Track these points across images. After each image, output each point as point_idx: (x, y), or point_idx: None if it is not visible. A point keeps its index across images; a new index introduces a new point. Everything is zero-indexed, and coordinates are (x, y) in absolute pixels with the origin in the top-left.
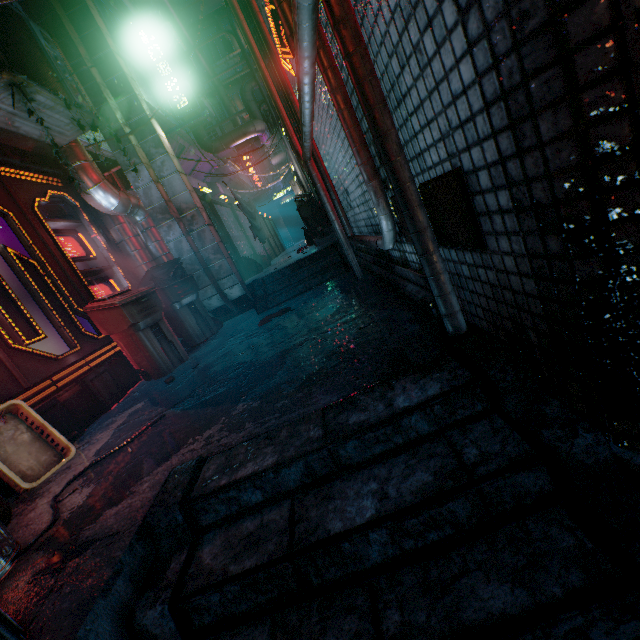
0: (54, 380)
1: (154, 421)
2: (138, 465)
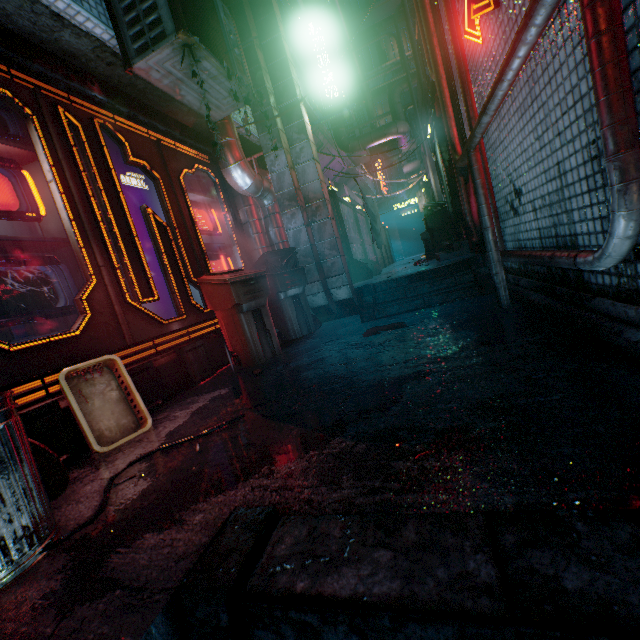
0: (155, 343)
1: (231, 419)
2: (199, 476)
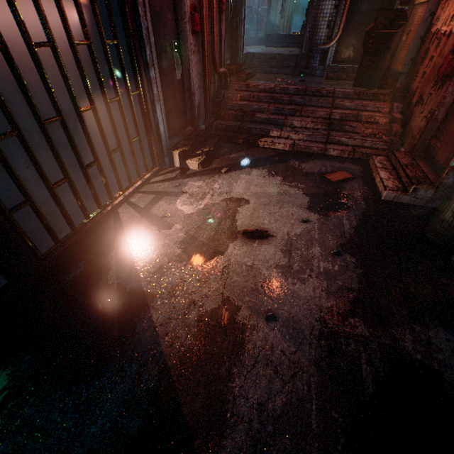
0: None
1: None
2: None
